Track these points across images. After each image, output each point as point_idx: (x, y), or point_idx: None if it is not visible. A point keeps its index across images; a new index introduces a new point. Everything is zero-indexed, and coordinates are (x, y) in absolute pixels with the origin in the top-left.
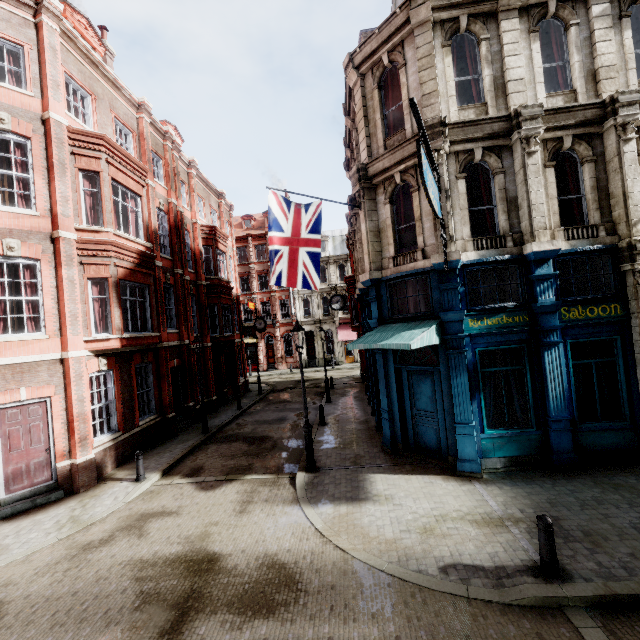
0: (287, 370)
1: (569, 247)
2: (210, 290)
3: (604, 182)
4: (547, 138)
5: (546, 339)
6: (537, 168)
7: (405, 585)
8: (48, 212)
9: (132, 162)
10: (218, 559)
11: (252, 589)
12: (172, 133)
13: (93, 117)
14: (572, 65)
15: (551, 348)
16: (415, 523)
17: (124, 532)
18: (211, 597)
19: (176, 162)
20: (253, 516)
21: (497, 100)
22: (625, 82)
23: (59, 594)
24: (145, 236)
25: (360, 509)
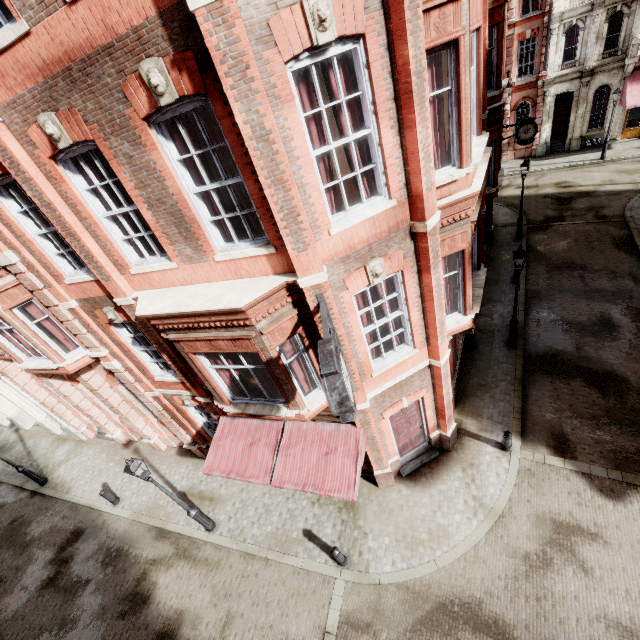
0: (517, 164)
1: None
2: (488, 120)
3: None
4: None
5: None
6: None
7: None
8: (403, 191)
9: None
10: None
11: None
12: None
13: None
14: None
15: None
16: None
17: (556, 552)
18: None
19: None
20: None
21: None
22: None
23: None
24: (479, 120)
25: None
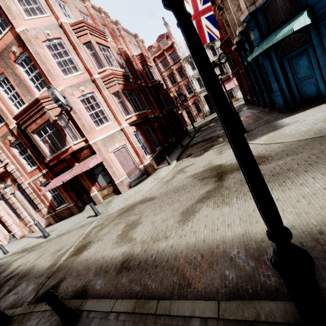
0: (201, 120)
1: None
2: (154, 88)
3: None
4: None
5: None
6: None
7: (324, 137)
8: (85, 70)
9: (98, 30)
10: (222, 165)
11: None
12: (102, 8)
13: (72, 15)
14: None
15: None
16: (318, 120)
17: (177, 174)
18: (228, 171)
19: (111, 24)
20: (227, 153)
21: None
22: None
23: (170, 189)
24: (120, 67)
25: (281, 130)
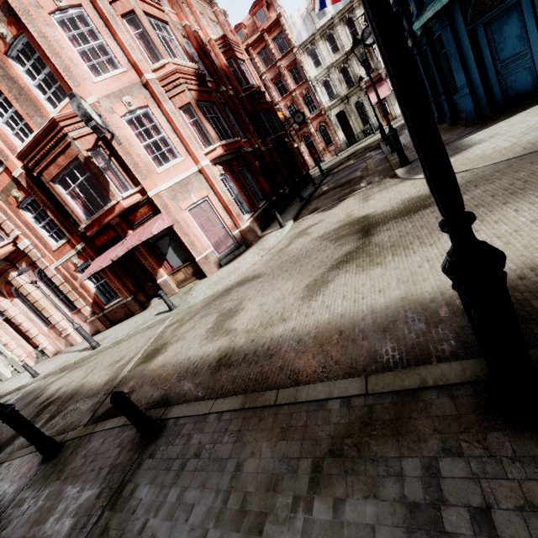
0: (332, 157)
1: None
2: (250, 100)
3: None
4: None
5: None
6: None
7: (537, 153)
8: (129, 65)
9: None
10: (368, 215)
11: (404, 209)
12: None
13: None
14: None
15: None
16: (531, 129)
17: (296, 239)
18: (378, 222)
19: None
20: (376, 198)
21: None
22: None
23: (285, 260)
24: (189, 60)
25: (468, 152)
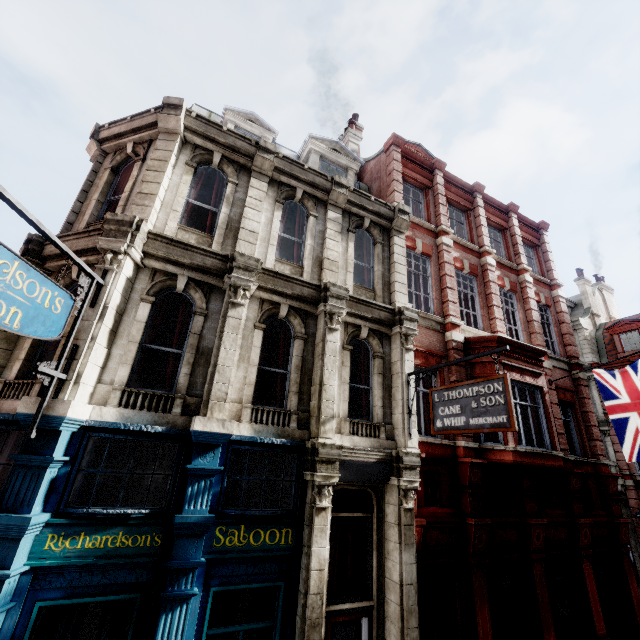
0: None
1: (252, 433)
2: None
3: (310, 365)
4: (265, 298)
5: (173, 587)
6: (238, 323)
7: None
8: None
9: None
10: None
11: None
12: None
13: None
14: (306, 246)
15: (176, 606)
16: None
17: None
18: None
19: None
20: None
21: (226, 239)
22: (344, 280)
23: None
24: None
25: None
